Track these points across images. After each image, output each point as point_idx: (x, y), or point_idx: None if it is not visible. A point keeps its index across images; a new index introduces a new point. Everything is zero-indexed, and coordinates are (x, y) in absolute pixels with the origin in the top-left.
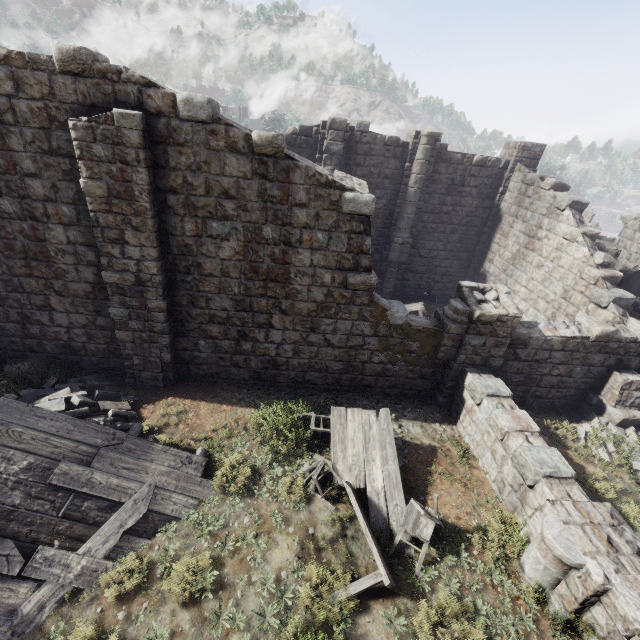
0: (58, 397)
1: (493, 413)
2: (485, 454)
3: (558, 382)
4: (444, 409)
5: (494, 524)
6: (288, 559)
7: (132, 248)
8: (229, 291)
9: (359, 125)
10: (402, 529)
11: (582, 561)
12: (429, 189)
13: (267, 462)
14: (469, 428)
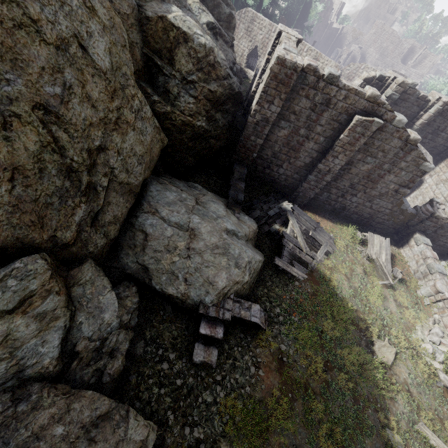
0: (287, 204)
1: (425, 250)
2: (412, 261)
3: (442, 244)
4: (395, 242)
5: (413, 280)
6: (361, 272)
7: (337, 160)
8: (352, 180)
9: (411, 83)
10: (392, 274)
11: (444, 292)
12: (423, 128)
13: (346, 244)
14: (407, 251)
